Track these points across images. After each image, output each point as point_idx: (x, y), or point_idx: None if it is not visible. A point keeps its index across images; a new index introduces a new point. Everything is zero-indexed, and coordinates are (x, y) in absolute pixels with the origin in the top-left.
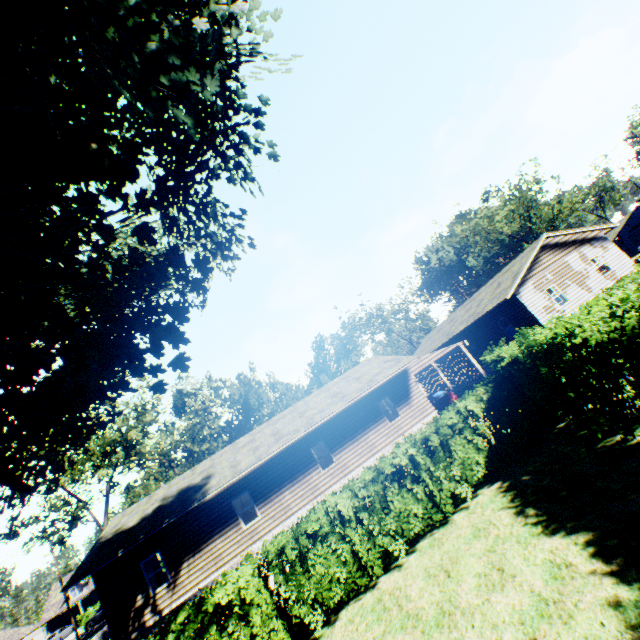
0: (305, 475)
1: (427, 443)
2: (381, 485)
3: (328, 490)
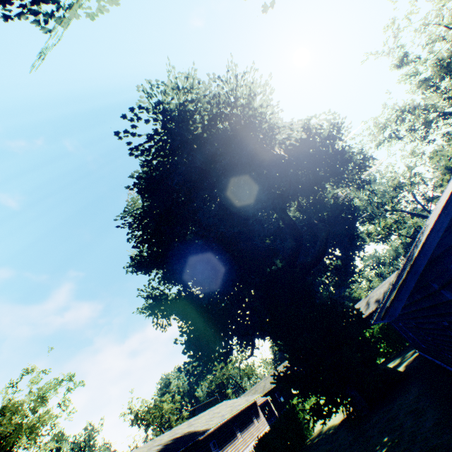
0: (234, 440)
1: None
2: None
3: (243, 451)
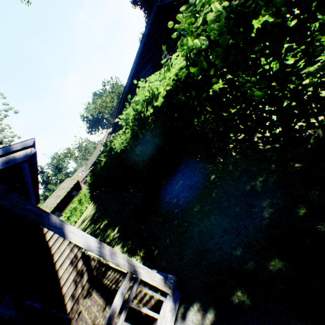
0: None
1: (78, 200)
2: (71, 211)
3: None
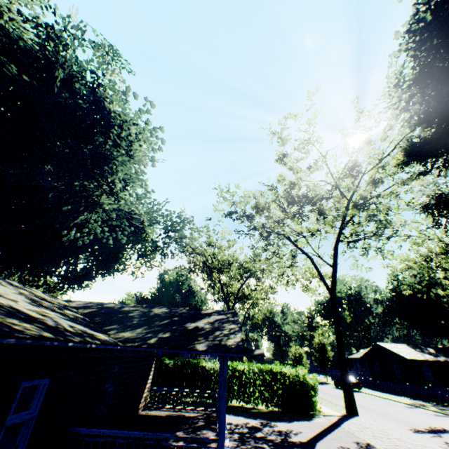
0: None
1: None
2: None
3: None
